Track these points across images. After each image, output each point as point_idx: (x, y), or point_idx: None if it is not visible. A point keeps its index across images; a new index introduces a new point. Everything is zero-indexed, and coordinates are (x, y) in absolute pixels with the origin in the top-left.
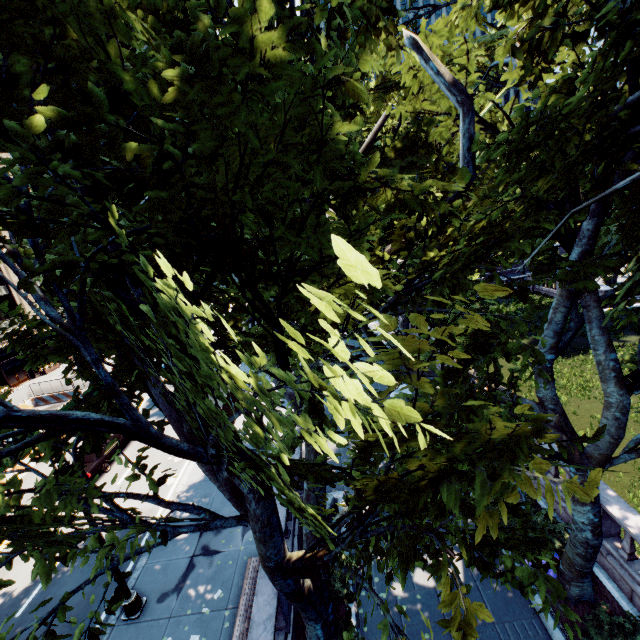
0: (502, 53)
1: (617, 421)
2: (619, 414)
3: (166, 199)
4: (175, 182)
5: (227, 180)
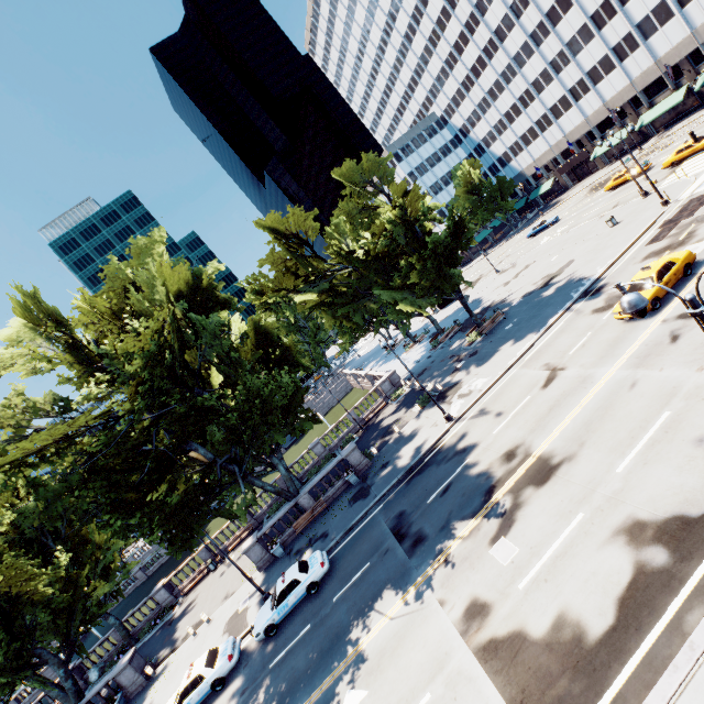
0: None
1: None
2: None
3: None
4: None
5: None
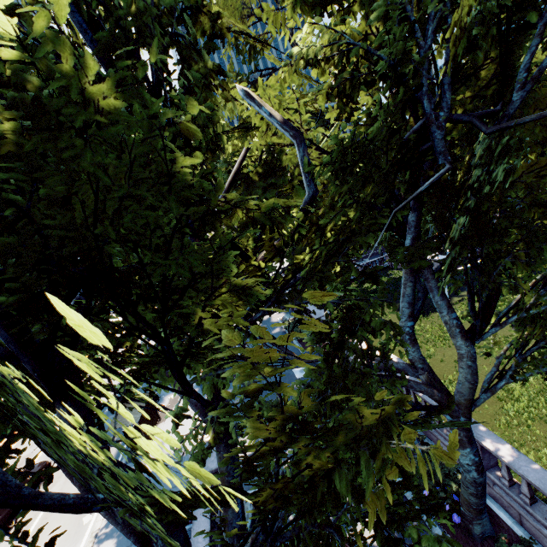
0: (322, 99)
1: (470, 368)
2: (470, 362)
3: (15, 244)
4: (23, 226)
5: (85, 218)
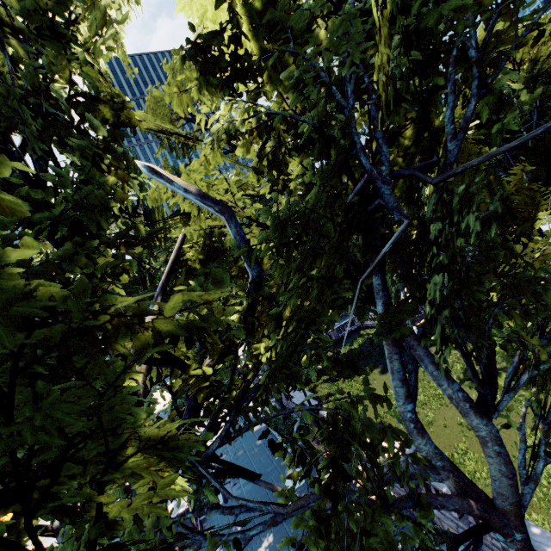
0: (254, 175)
1: (500, 456)
2: (497, 447)
3: None
4: None
5: None
